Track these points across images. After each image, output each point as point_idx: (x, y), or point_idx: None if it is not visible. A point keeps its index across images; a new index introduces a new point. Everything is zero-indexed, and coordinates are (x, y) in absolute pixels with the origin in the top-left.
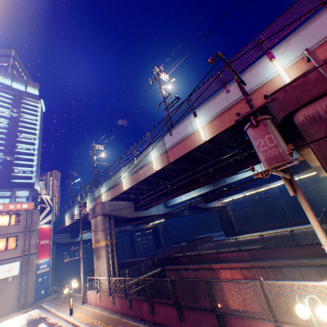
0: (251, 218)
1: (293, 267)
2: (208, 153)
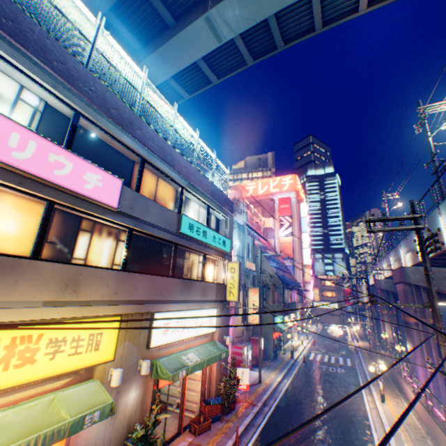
0: None
1: None
2: None
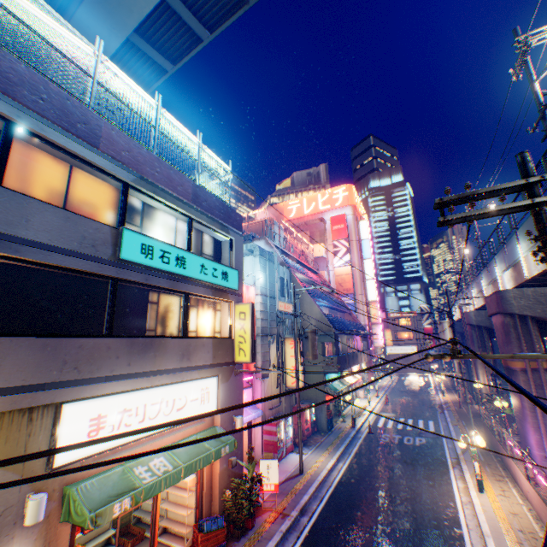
0: None
1: None
2: None
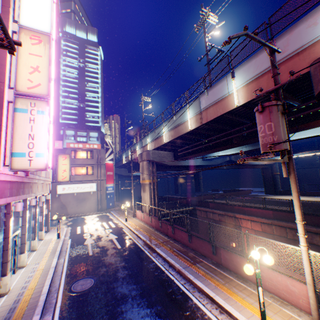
0: (302, 181)
1: (314, 234)
2: (244, 115)
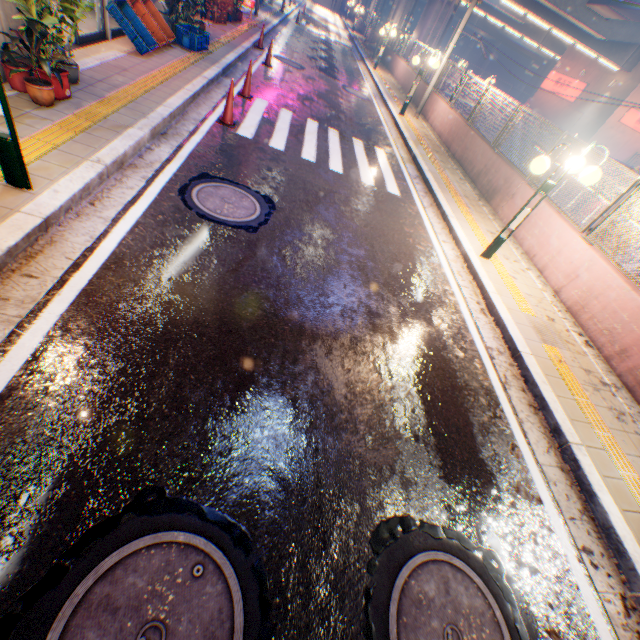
0: None
1: None
2: None
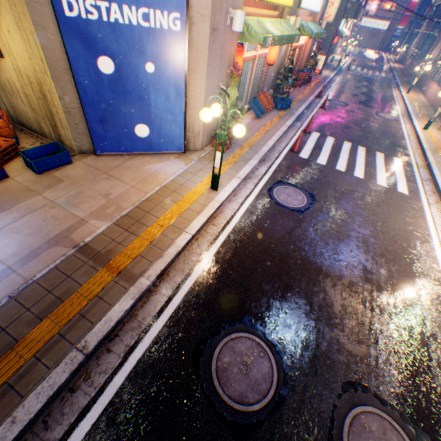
0: None
1: None
2: None
